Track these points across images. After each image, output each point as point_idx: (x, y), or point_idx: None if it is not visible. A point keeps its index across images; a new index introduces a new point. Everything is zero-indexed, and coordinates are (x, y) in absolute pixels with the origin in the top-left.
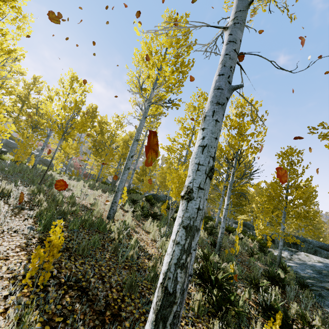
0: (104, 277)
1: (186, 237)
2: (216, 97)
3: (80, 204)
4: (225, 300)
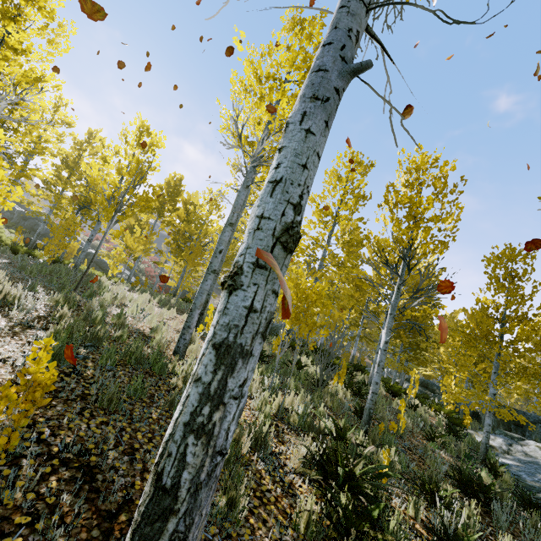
0: (136, 451)
1: (217, 367)
2: (313, 86)
3: (134, 329)
4: (359, 517)
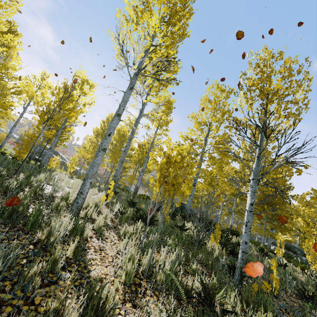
0: None
1: None
2: None
3: (47, 197)
4: None
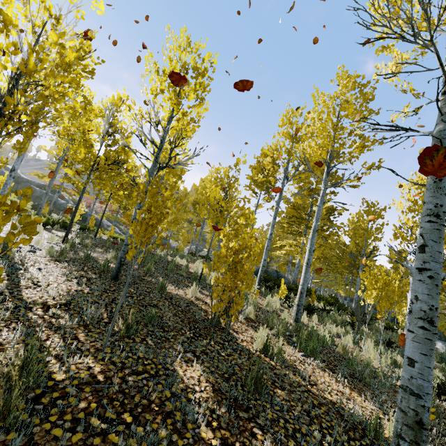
0: None
1: None
2: None
3: None
4: None
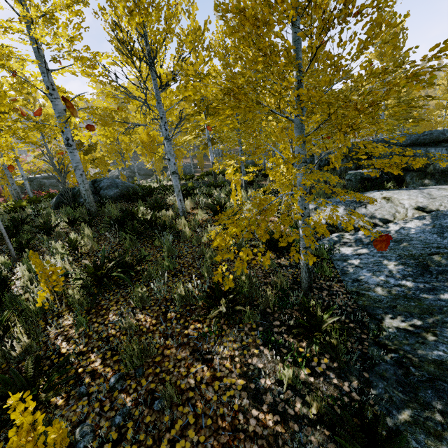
0: None
1: None
2: None
3: None
4: None
